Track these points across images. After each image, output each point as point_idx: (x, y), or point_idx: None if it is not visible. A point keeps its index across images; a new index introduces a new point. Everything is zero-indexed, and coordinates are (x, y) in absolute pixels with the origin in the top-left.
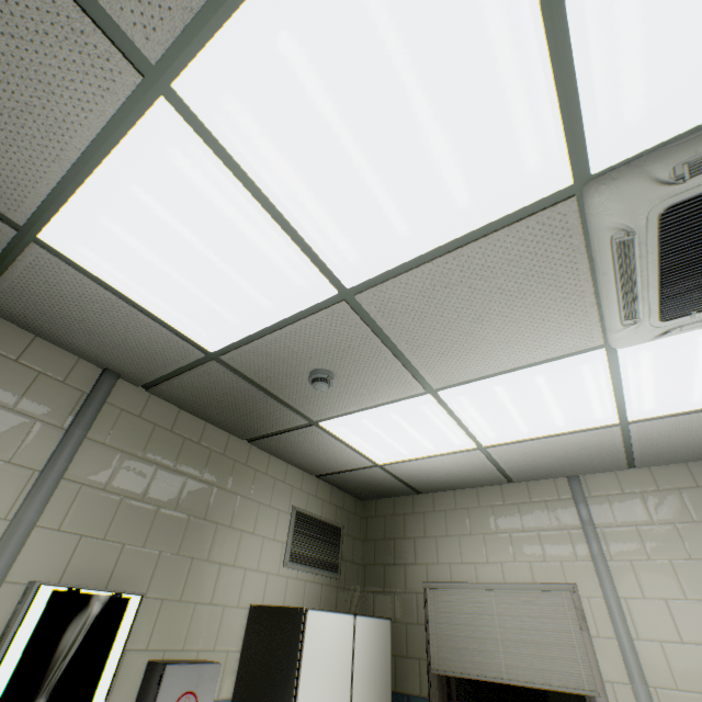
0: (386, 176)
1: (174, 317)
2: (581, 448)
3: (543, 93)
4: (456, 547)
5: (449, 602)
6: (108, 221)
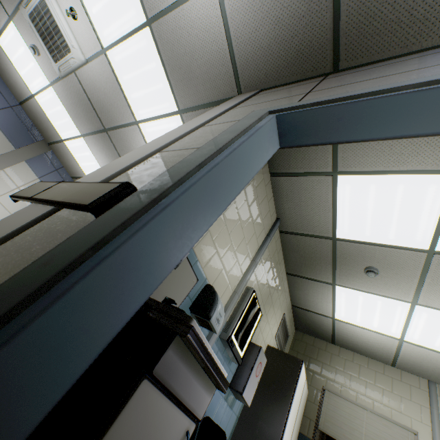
0: None
1: (343, 220)
2: None
3: None
4: (347, 379)
5: (337, 402)
6: (373, 186)
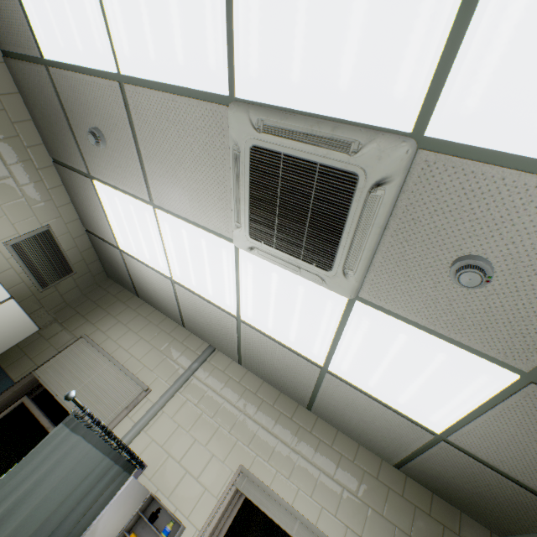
0: (149, 2)
1: (30, 7)
2: (219, 324)
3: (220, 16)
4: (122, 333)
5: (84, 351)
6: None
